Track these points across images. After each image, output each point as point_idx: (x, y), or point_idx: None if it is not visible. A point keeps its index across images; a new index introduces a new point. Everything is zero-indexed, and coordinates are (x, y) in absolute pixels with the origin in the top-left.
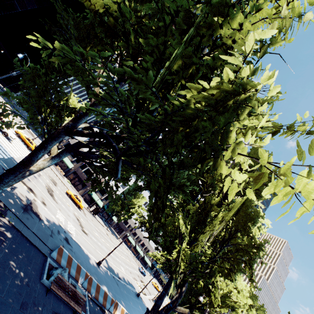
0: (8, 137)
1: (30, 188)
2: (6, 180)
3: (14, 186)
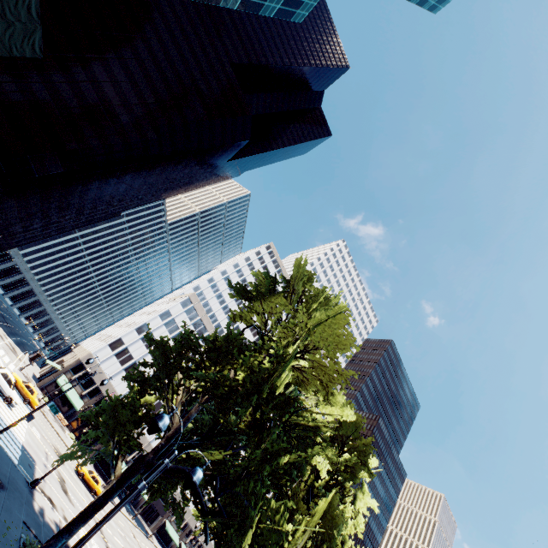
0: (12, 404)
1: (49, 496)
2: (75, 530)
3: (43, 508)
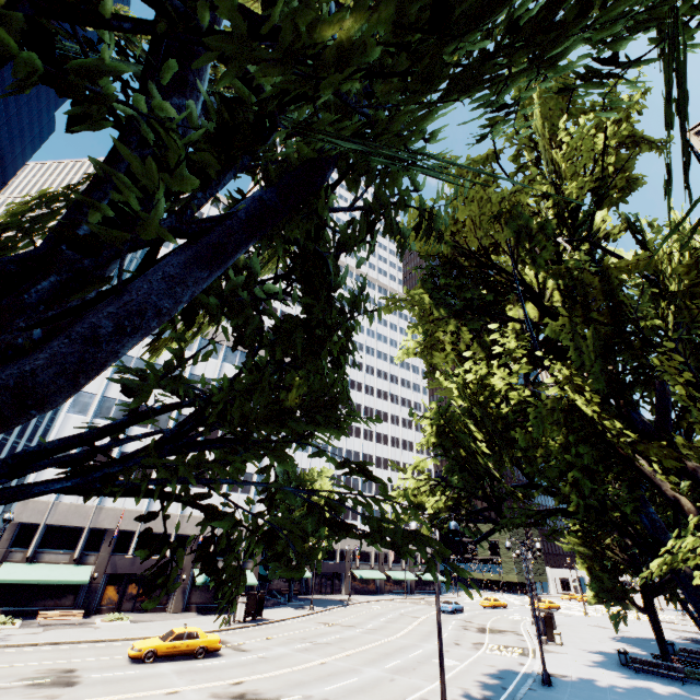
0: None
1: None
2: None
3: None
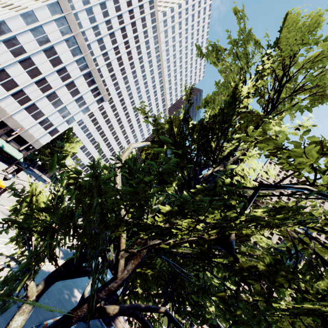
0: None
1: None
2: None
3: None
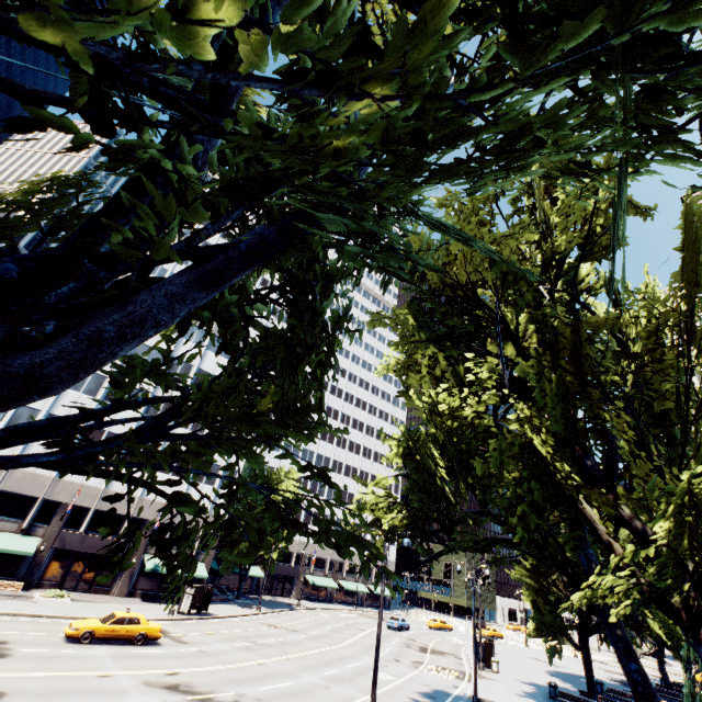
0: None
1: None
2: None
3: None
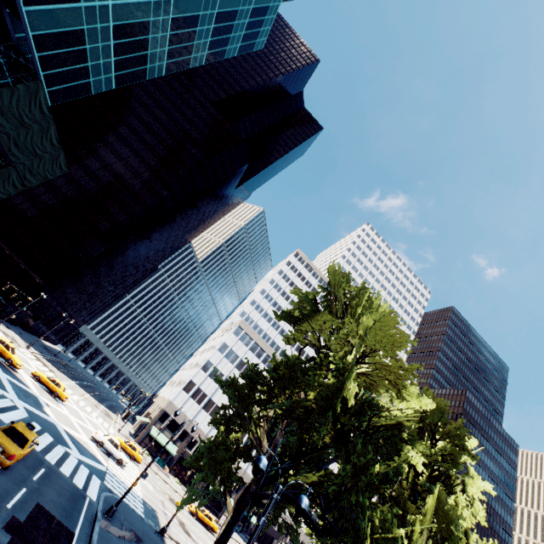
0: (123, 464)
1: (177, 541)
2: None
3: None
